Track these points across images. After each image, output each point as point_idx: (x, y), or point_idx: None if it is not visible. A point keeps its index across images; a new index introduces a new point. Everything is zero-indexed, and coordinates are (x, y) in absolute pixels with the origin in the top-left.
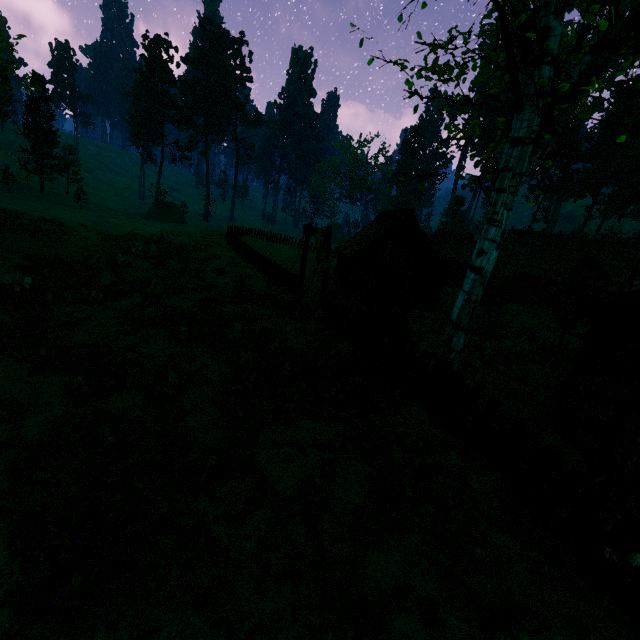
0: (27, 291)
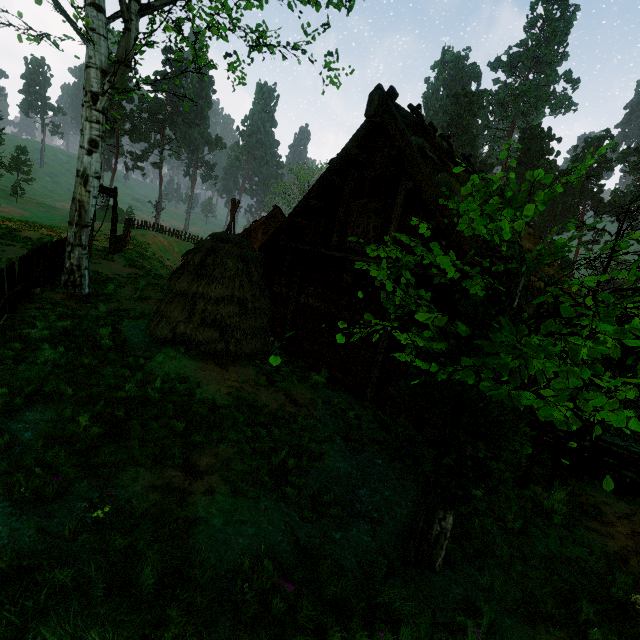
0: None
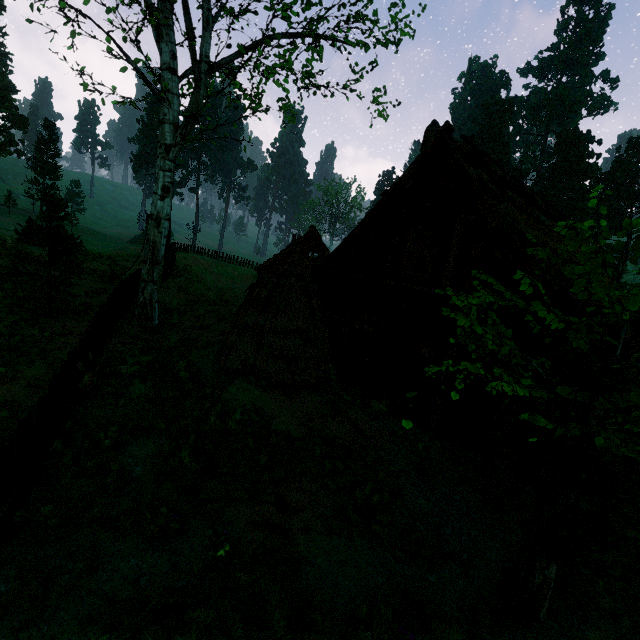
0: None
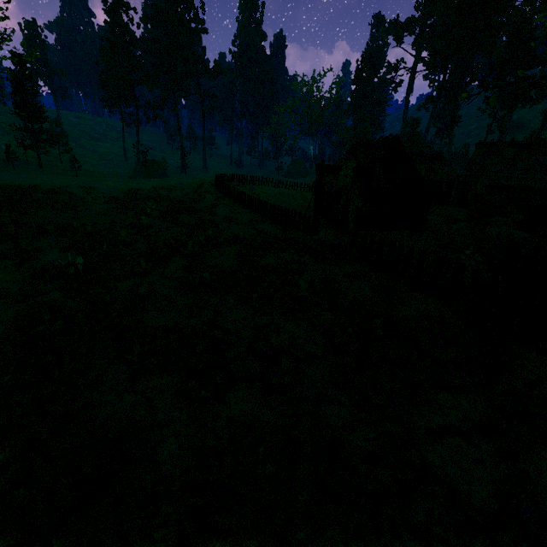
0: (81, 271)
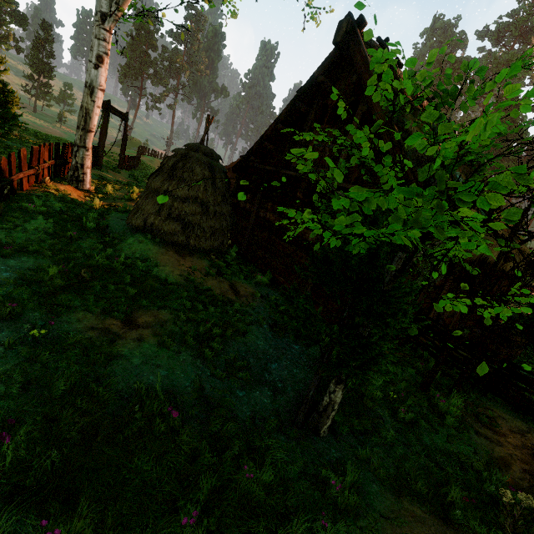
0: None
